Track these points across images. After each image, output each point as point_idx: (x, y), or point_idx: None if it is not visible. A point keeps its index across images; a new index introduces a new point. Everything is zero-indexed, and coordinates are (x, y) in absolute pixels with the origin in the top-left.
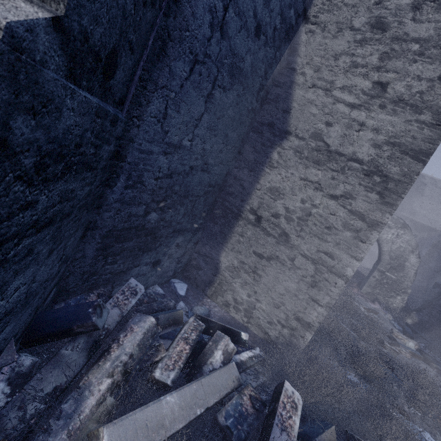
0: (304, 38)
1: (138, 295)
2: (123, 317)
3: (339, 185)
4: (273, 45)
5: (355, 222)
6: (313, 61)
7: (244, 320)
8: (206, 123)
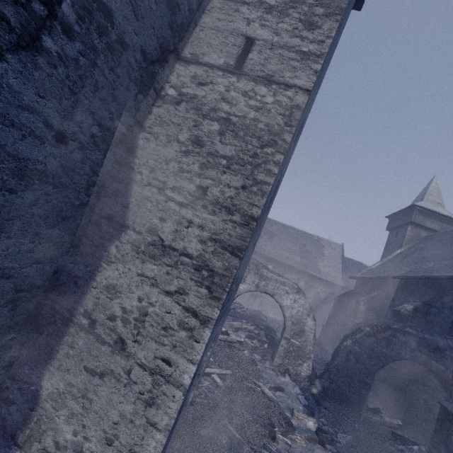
0: (141, 143)
1: None
2: None
3: (173, 280)
4: (96, 148)
5: (189, 320)
6: (149, 163)
7: None
8: None
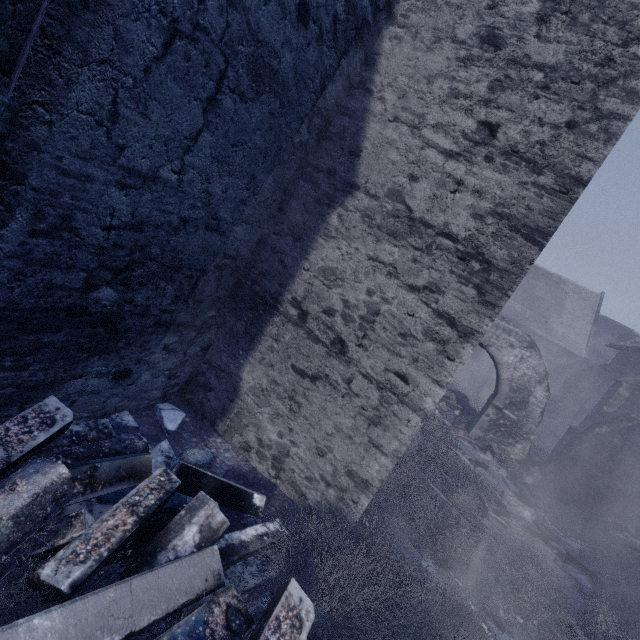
0: (387, 46)
1: (55, 426)
2: (10, 464)
3: (422, 270)
4: (334, 45)
5: (441, 329)
6: (398, 82)
7: (272, 473)
8: (209, 149)
